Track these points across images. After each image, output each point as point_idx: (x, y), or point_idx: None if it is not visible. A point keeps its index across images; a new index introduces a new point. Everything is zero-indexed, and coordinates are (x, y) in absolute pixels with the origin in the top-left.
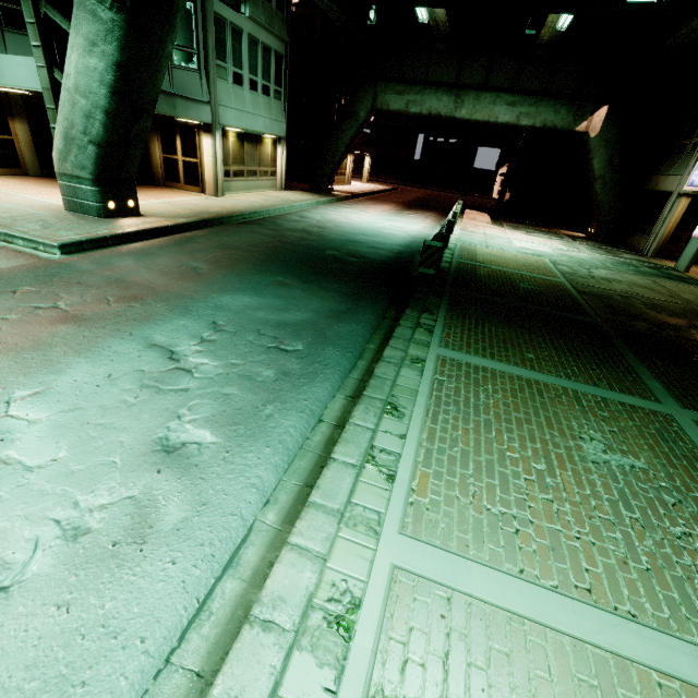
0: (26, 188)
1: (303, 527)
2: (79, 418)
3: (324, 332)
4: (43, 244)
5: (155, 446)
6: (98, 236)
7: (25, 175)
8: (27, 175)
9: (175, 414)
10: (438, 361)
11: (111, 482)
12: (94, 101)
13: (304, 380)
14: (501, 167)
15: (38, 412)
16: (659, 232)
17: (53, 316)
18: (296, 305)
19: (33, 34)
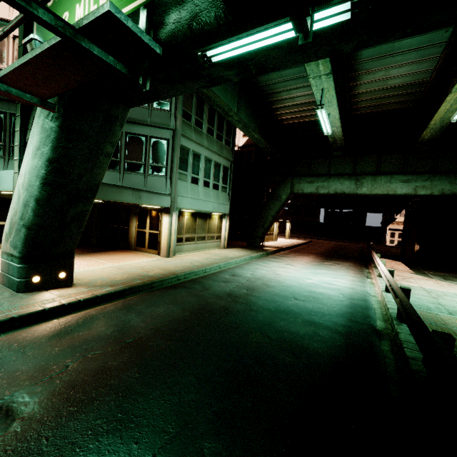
0: None
1: None
2: None
3: None
4: None
5: None
6: None
7: None
8: None
9: None
10: None
11: None
12: (31, 192)
13: None
14: (388, 224)
15: None
16: None
17: None
18: None
19: (16, 152)
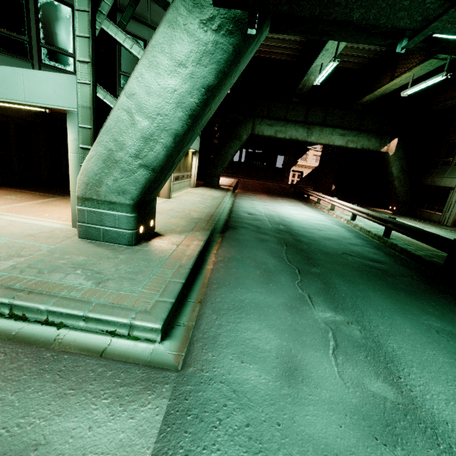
0: None
1: None
2: None
3: None
4: (129, 327)
5: None
6: (177, 285)
7: None
8: None
9: None
10: None
11: None
12: (161, 123)
13: None
14: (292, 166)
15: None
16: (452, 211)
17: None
18: None
19: (82, 48)
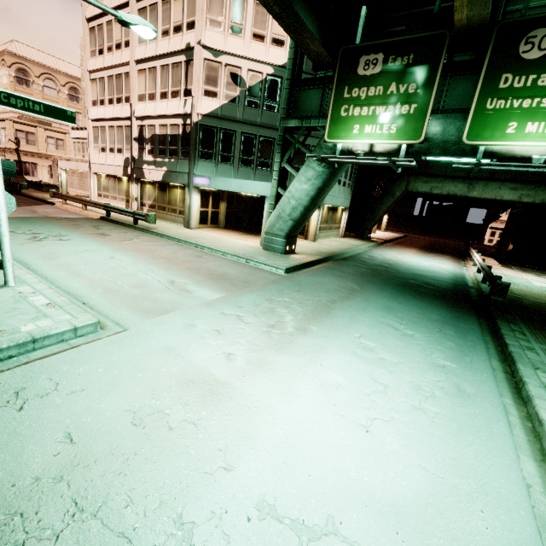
0: (229, 235)
1: (538, 402)
2: (389, 348)
3: (456, 327)
4: (276, 268)
5: (433, 364)
6: (294, 264)
7: (218, 227)
8: (219, 227)
9: (427, 353)
10: (543, 350)
11: (431, 373)
12: (300, 202)
13: (471, 348)
14: (490, 222)
15: (372, 343)
16: None
17: (325, 304)
18: (426, 311)
19: (275, 174)
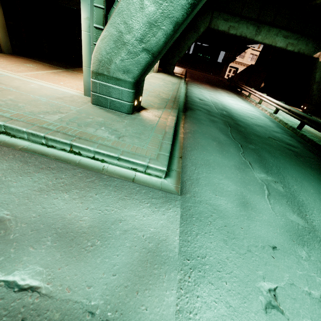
0: (21, 70)
1: None
2: None
3: None
4: (146, 167)
5: None
6: (168, 145)
7: None
8: (1, 51)
9: None
10: None
11: None
12: (165, 10)
13: None
14: (230, 62)
15: None
16: None
17: None
18: None
19: None
